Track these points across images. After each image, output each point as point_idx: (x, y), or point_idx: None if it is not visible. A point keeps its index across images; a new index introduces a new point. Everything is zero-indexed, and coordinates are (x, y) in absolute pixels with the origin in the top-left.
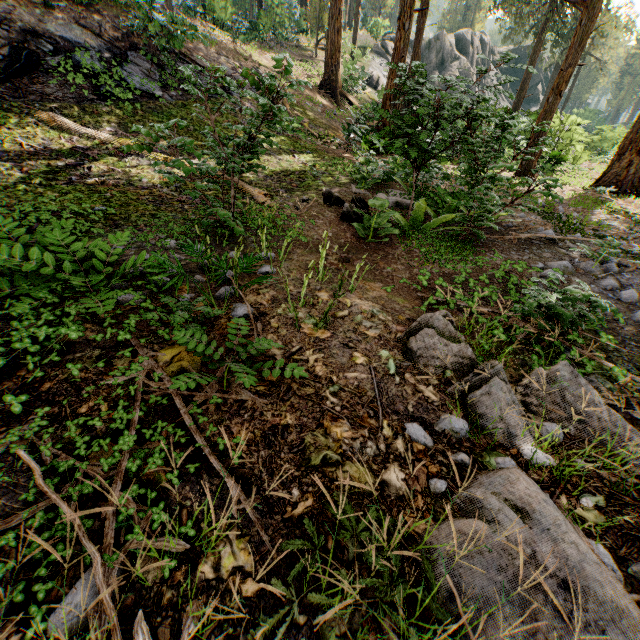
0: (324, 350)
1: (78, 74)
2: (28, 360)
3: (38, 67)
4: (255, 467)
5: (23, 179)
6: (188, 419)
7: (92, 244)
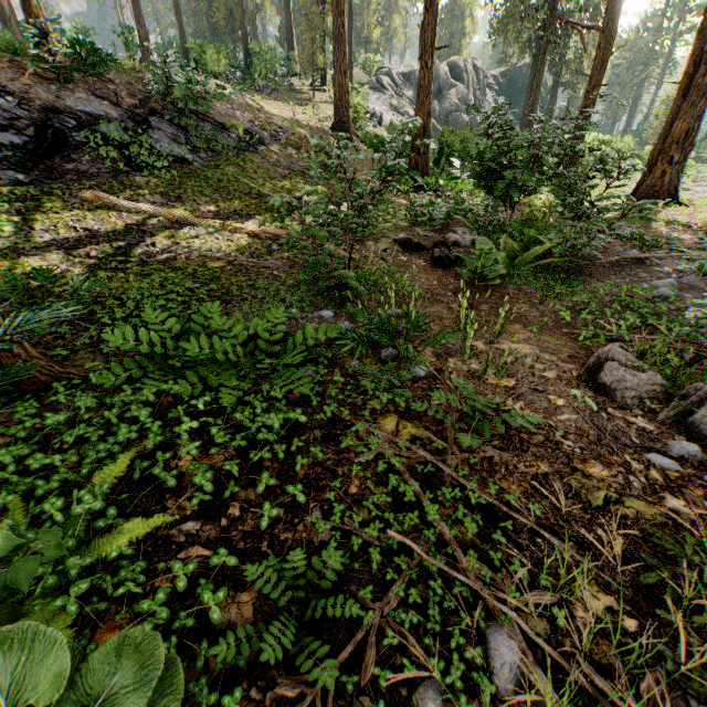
0: (520, 398)
1: (109, 147)
2: (275, 450)
3: (66, 144)
4: (549, 517)
5: (95, 265)
6: (464, 482)
7: (251, 325)
